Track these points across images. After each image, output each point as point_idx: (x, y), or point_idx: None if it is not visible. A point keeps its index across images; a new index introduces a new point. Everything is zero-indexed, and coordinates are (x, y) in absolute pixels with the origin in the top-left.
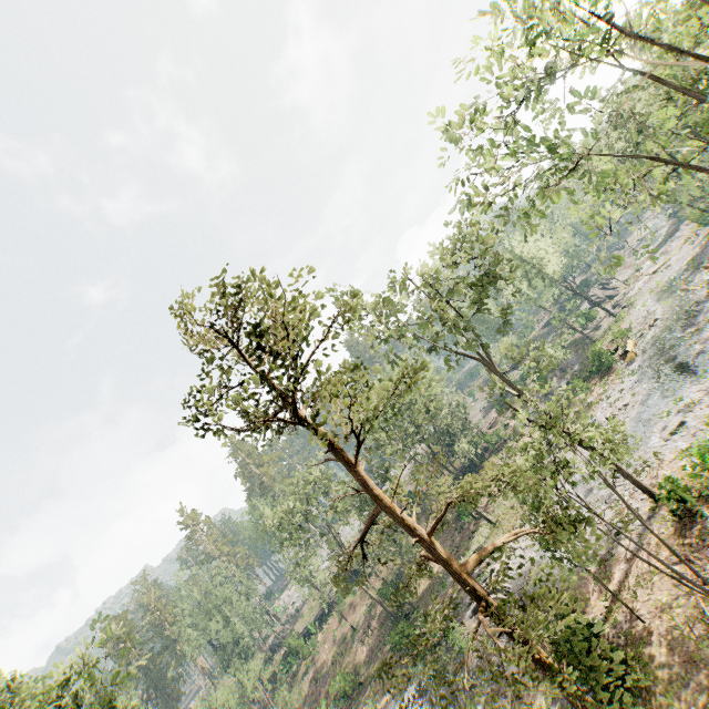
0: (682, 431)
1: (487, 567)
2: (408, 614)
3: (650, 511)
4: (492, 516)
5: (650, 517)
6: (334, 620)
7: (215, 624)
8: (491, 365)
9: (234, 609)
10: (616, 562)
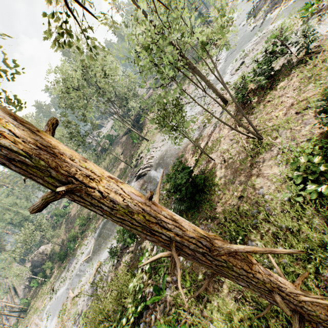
0: (242, 67)
1: (144, 159)
2: None
3: (222, 110)
4: (148, 138)
5: (222, 113)
6: None
7: (9, 215)
8: None
9: (19, 207)
10: (203, 138)
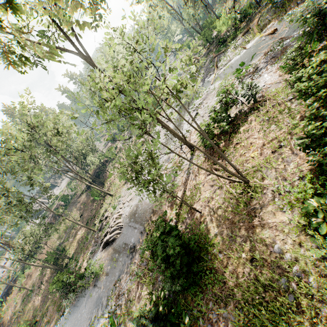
0: (198, 117)
1: (110, 219)
2: (67, 264)
3: (190, 155)
4: (112, 192)
5: (191, 158)
6: (15, 291)
7: None
8: (88, 58)
9: None
10: (178, 187)
